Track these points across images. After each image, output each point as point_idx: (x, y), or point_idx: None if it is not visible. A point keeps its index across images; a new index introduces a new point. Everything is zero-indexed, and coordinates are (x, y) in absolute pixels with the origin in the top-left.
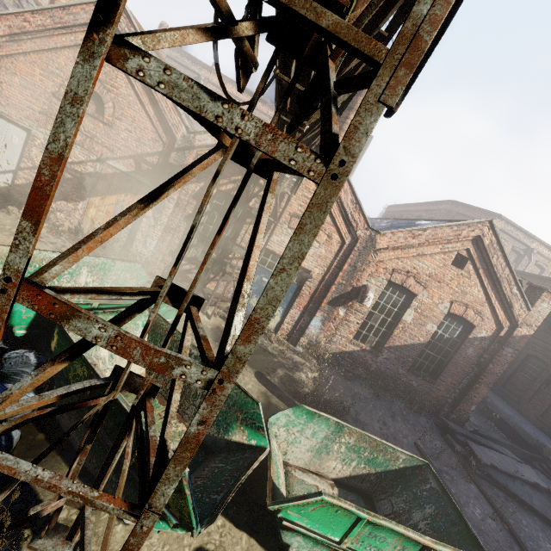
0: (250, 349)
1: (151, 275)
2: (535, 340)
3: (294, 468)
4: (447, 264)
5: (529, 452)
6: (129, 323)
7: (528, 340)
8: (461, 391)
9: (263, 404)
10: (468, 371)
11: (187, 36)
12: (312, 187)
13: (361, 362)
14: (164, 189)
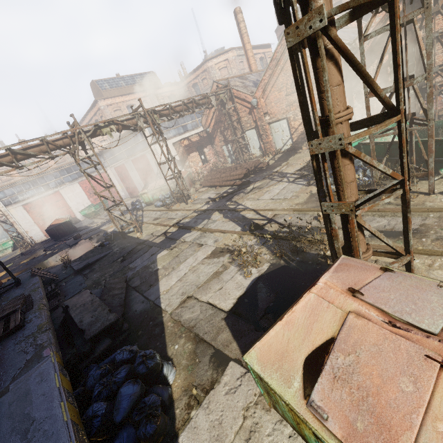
0: (431, 60)
1: None
2: None
3: None
4: None
5: None
6: (385, 137)
7: None
8: None
9: None
10: None
11: (372, 21)
12: None
13: None
14: (383, 55)
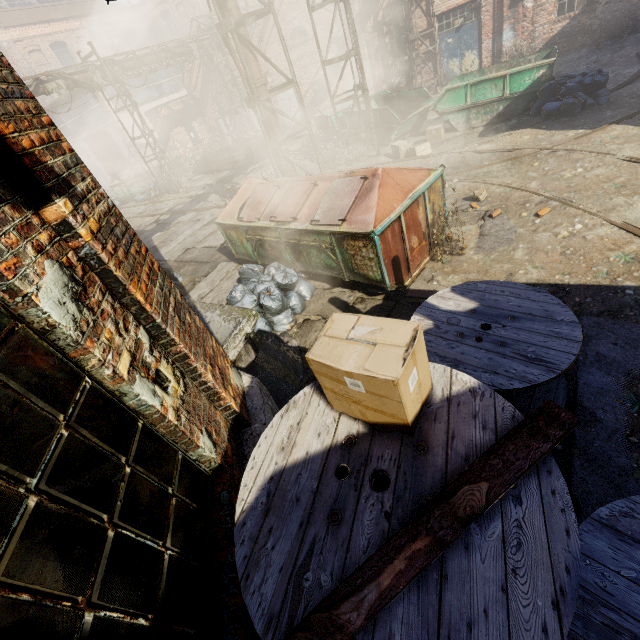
0: (356, 38)
1: None
2: None
3: None
4: None
5: None
6: None
7: None
8: None
9: None
10: None
11: None
12: None
13: (577, 32)
14: (332, 26)
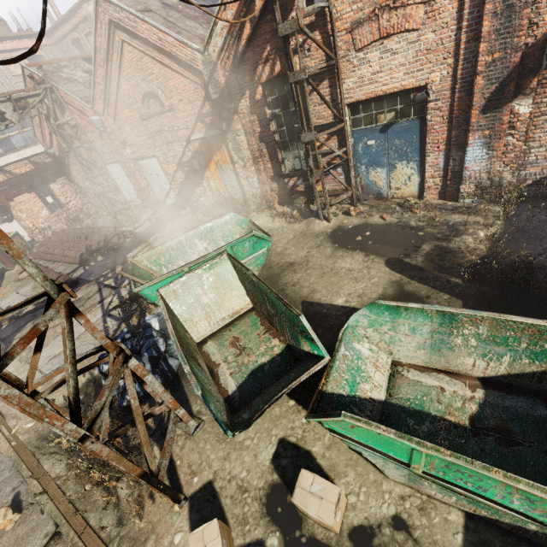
0: None
1: (270, 208)
2: None
3: (408, 368)
4: None
5: None
6: (214, 272)
7: None
8: None
9: (390, 296)
10: None
11: None
12: None
13: None
14: None
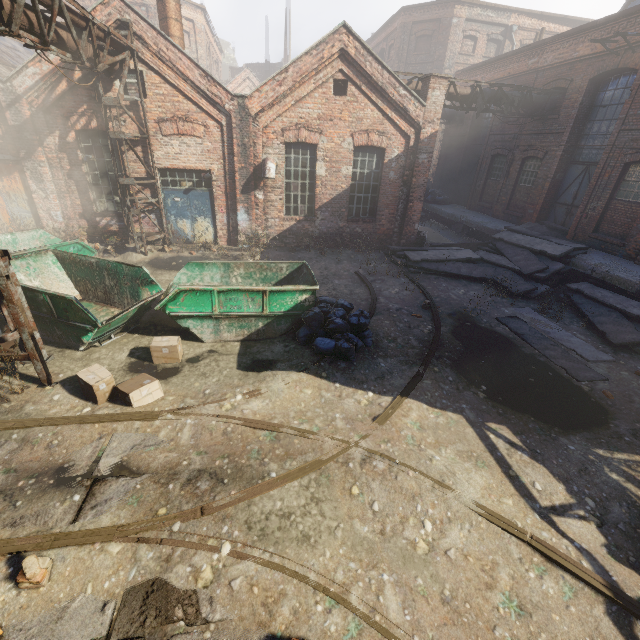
0: None
1: None
2: (495, 138)
3: None
4: (329, 98)
5: (481, 242)
6: (39, 264)
7: (490, 141)
8: (402, 217)
9: None
10: (400, 195)
11: None
12: (157, 80)
13: (303, 234)
14: None
